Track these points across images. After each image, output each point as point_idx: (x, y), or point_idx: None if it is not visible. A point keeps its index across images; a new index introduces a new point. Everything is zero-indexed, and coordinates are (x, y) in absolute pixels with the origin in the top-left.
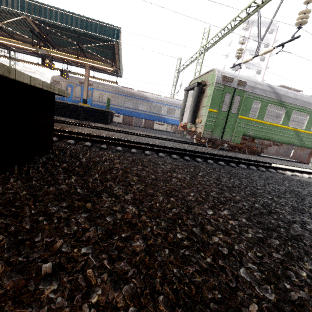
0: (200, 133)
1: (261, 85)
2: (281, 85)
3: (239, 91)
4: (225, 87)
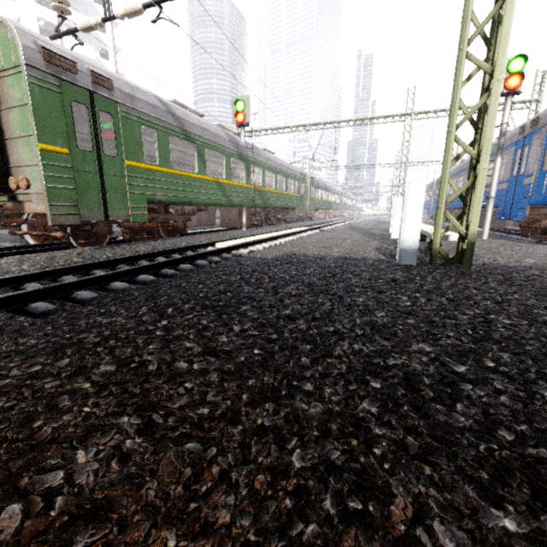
0: (38, 215)
1: (144, 94)
2: (173, 99)
3: (104, 101)
4: (62, 83)
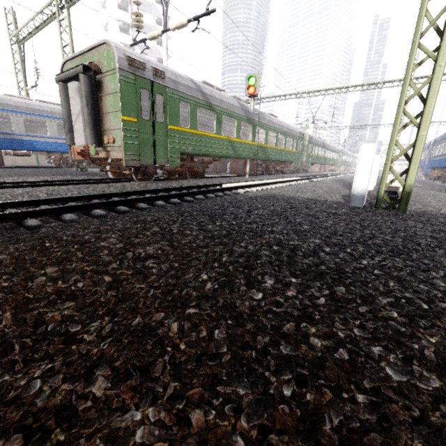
0: (115, 160)
1: (183, 79)
2: (203, 80)
3: (159, 86)
4: (136, 77)
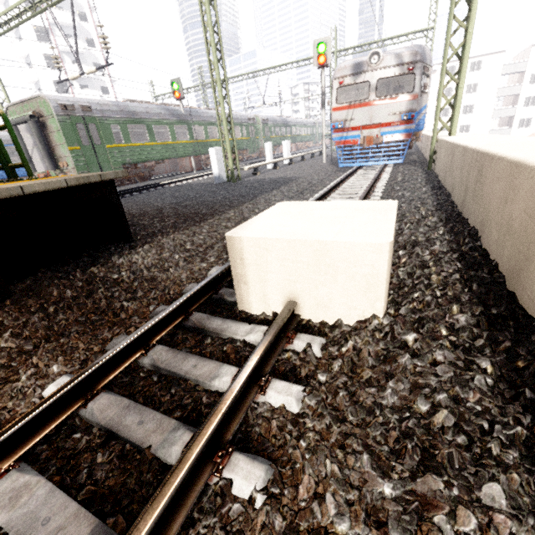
0: None
1: (108, 106)
2: (127, 99)
3: (89, 118)
4: (70, 117)
